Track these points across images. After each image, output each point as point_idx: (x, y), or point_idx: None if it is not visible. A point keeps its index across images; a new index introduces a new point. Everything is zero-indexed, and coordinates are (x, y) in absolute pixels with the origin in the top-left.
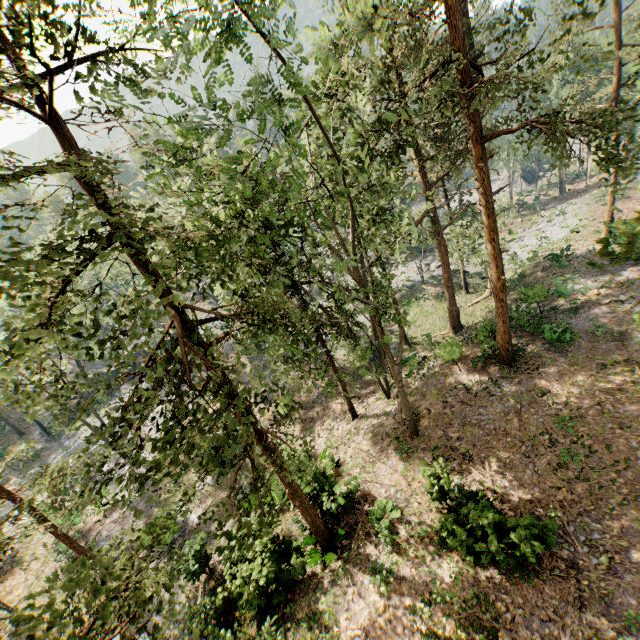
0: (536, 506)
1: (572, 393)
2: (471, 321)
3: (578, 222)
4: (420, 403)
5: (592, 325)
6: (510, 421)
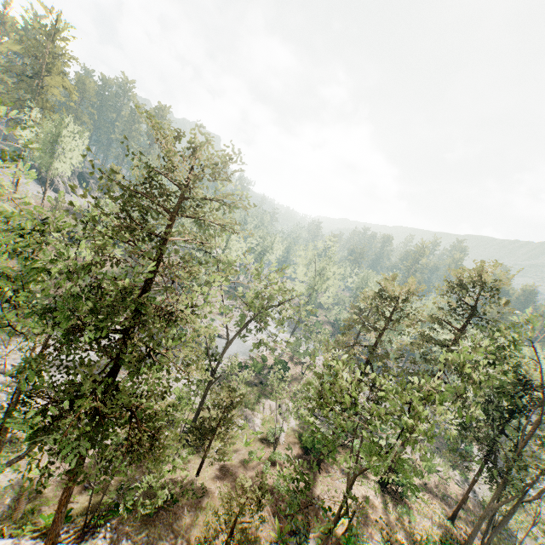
0: None
1: None
2: None
3: None
4: None
5: None
6: None
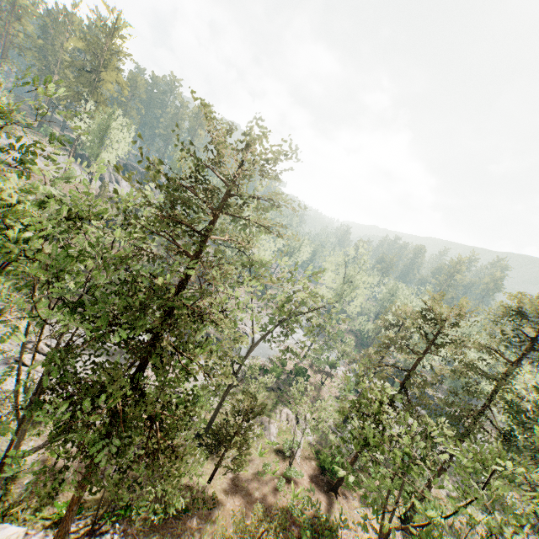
0: None
1: None
2: None
3: None
4: None
5: None
6: None
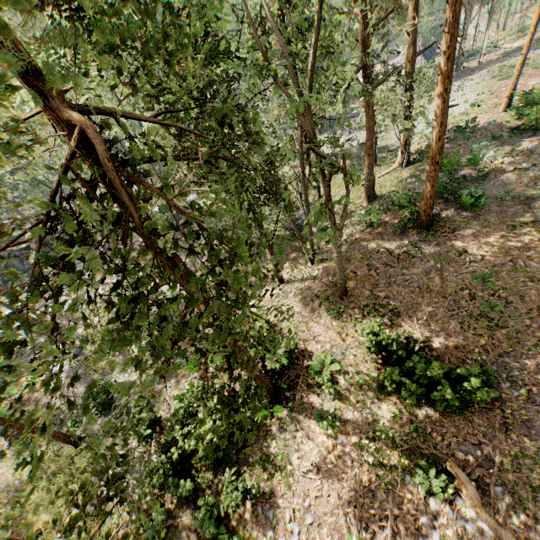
0: (461, 351)
1: (486, 252)
2: (382, 191)
3: (476, 97)
4: (346, 267)
5: (502, 190)
6: (433, 279)
